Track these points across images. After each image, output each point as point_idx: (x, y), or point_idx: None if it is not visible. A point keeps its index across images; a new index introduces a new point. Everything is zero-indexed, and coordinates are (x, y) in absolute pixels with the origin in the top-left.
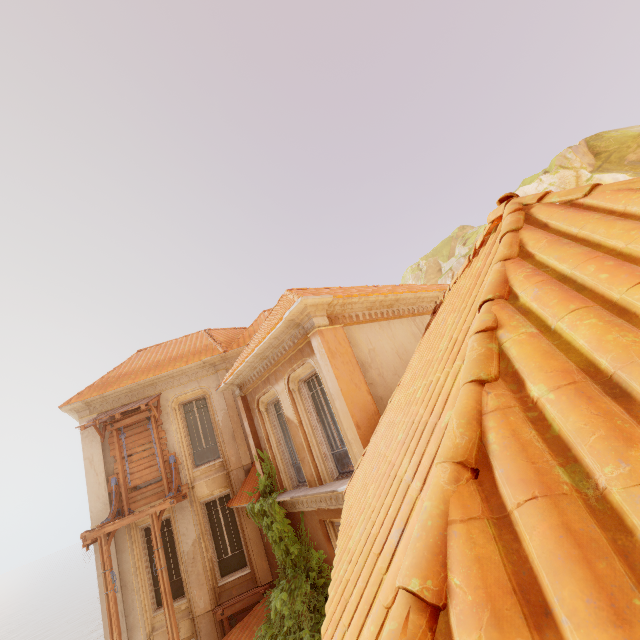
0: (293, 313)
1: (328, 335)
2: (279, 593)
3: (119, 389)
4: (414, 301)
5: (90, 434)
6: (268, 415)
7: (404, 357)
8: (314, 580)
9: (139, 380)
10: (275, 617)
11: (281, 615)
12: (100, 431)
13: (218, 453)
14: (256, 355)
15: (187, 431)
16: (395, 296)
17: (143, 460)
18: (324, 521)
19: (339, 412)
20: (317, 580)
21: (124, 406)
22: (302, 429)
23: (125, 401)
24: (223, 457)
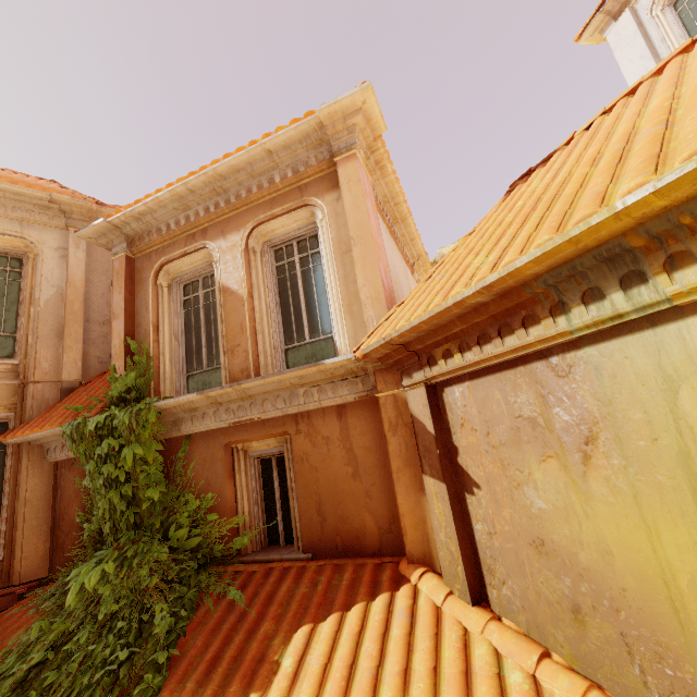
0: (338, 108)
1: (363, 172)
2: (93, 566)
3: None
4: (408, 240)
5: None
6: (169, 295)
7: (399, 277)
8: (176, 543)
9: None
10: (76, 603)
11: (92, 598)
12: None
13: (12, 351)
14: (212, 176)
15: None
16: (407, 211)
17: None
18: (232, 448)
19: (357, 262)
20: (186, 540)
21: None
22: (251, 303)
23: None
24: (23, 357)
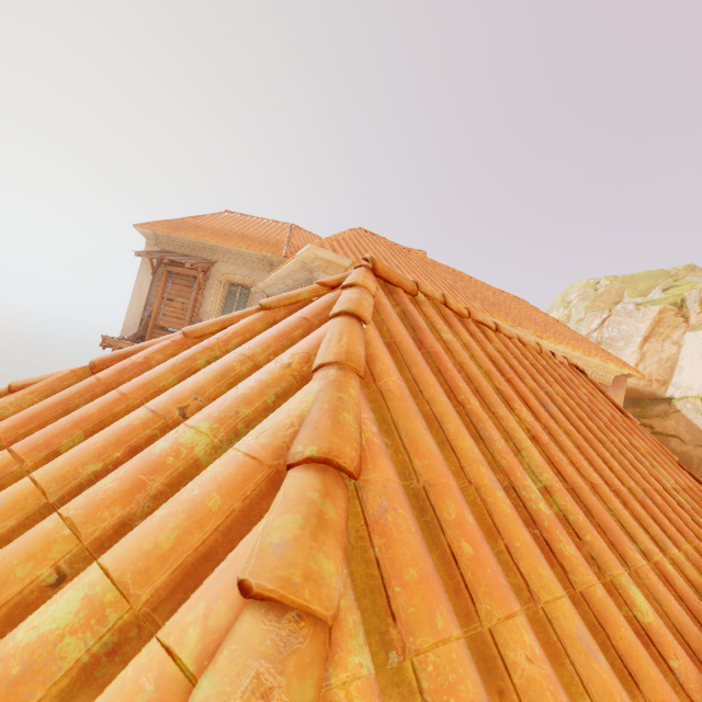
0: (304, 256)
1: None
2: None
3: (184, 237)
4: None
5: (148, 263)
6: None
7: None
8: None
9: (202, 239)
10: None
11: None
12: (154, 265)
13: None
14: (278, 277)
15: (222, 308)
16: None
17: (176, 310)
18: None
19: None
20: None
21: (181, 255)
22: None
23: (186, 251)
24: None
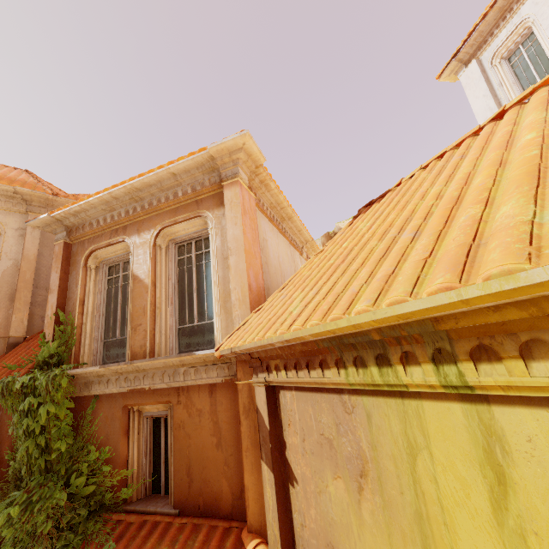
0: (223, 147)
1: (245, 193)
2: (3, 508)
3: None
4: (296, 231)
5: None
6: (96, 275)
7: (281, 265)
8: (76, 489)
9: None
10: None
11: None
12: None
13: None
14: (130, 189)
15: None
16: (292, 212)
17: None
18: (129, 409)
19: (231, 269)
20: (83, 488)
21: None
22: (153, 290)
23: None
24: None
